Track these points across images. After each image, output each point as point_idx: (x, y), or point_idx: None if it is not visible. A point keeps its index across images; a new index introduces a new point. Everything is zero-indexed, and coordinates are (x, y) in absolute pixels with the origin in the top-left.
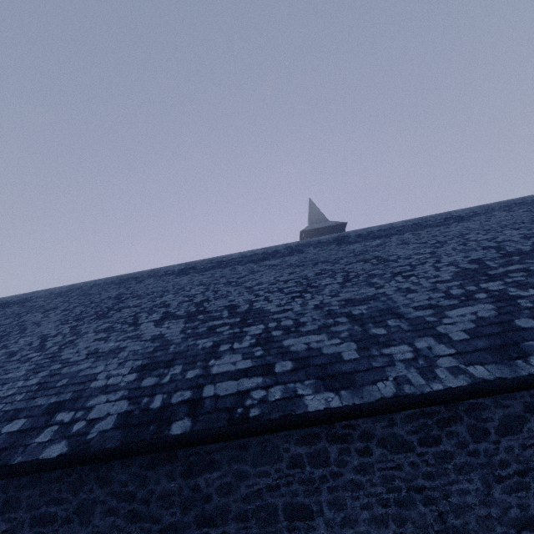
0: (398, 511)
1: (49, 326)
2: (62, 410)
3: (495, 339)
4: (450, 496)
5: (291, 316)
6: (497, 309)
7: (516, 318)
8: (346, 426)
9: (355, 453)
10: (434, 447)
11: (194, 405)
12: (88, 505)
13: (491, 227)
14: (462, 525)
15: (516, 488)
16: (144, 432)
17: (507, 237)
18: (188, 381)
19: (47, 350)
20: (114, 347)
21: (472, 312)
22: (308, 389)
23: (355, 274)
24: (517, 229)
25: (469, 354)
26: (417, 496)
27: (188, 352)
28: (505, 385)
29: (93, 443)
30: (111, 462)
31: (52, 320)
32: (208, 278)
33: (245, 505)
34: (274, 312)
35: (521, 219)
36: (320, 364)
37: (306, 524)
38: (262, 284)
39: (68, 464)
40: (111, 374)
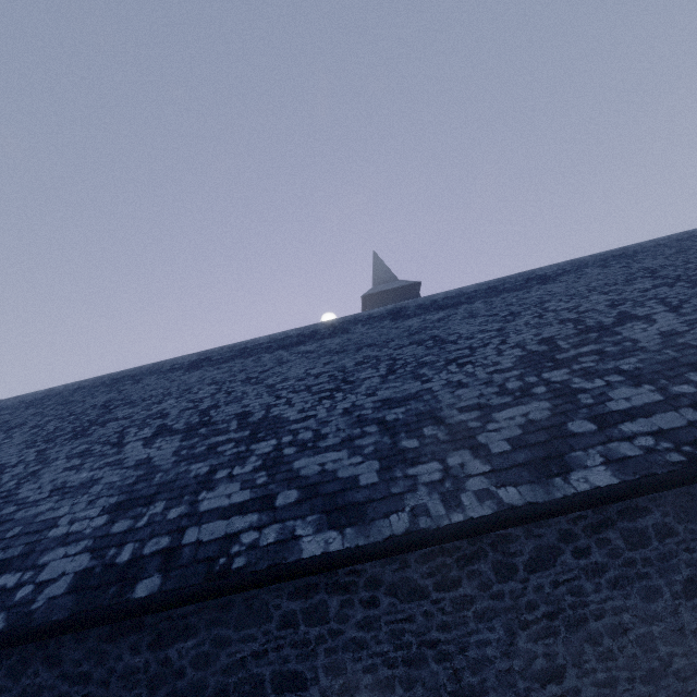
0: (406, 672)
1: (10, 451)
2: (7, 570)
3: (539, 449)
4: (467, 650)
5: (312, 426)
6: (552, 409)
7: (570, 420)
8: (350, 573)
9: (359, 605)
10: (452, 591)
11: (170, 557)
12: (33, 692)
13: (578, 291)
14: (480, 682)
15: (543, 634)
16: (102, 597)
17: (592, 305)
18: (169, 523)
19: (1, 486)
20: (87, 479)
21: (523, 413)
22: (309, 527)
23: (402, 363)
24: (606, 293)
25: (505, 471)
26: (430, 651)
27: (176, 482)
28: (534, 511)
29: (38, 615)
30: (62, 637)
31: (16, 443)
32: (223, 373)
33: (226, 678)
34: (294, 421)
35: (614, 278)
36: (331, 492)
37: (298, 695)
38: (288, 381)
39: (4, 644)
40: (76, 517)
